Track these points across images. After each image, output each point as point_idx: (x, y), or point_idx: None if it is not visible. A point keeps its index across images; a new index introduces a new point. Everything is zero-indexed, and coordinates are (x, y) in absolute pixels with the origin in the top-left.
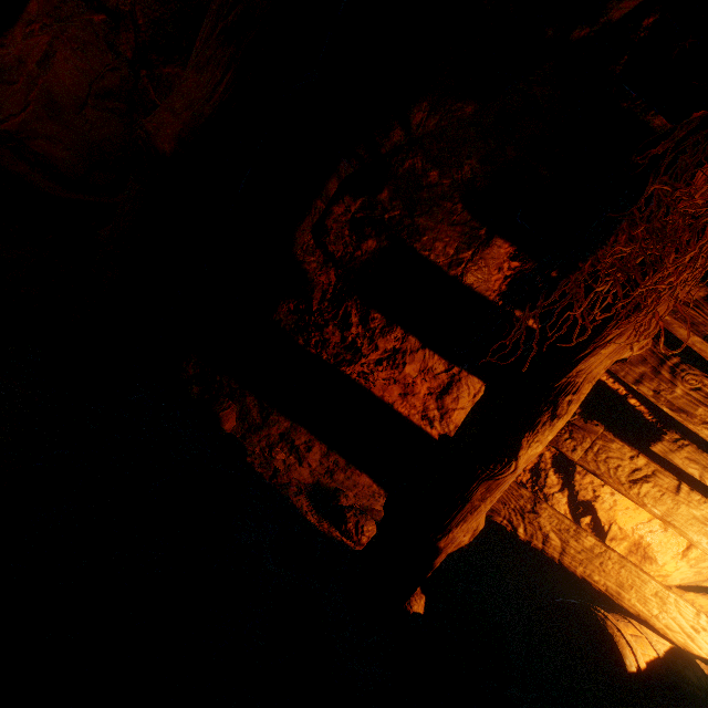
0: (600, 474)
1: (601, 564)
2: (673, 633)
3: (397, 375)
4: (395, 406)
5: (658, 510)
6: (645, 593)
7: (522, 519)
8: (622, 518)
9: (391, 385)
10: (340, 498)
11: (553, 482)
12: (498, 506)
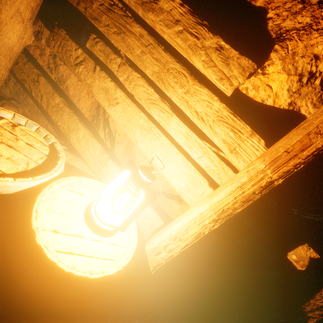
0: (64, 60)
1: (62, 115)
2: (91, 165)
3: (39, 44)
4: (38, 60)
5: (87, 83)
6: (79, 136)
7: (34, 86)
8: (119, 127)
9: (36, 49)
10: (12, 100)
11: (101, 112)
12: (26, 78)
